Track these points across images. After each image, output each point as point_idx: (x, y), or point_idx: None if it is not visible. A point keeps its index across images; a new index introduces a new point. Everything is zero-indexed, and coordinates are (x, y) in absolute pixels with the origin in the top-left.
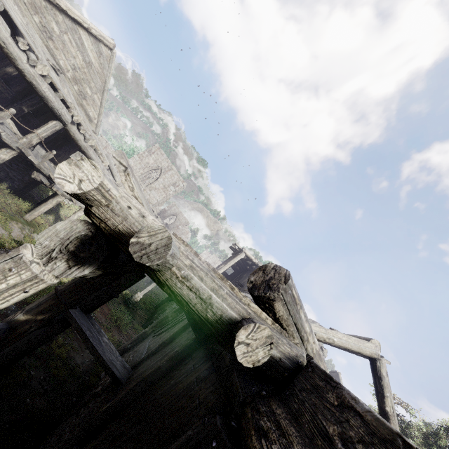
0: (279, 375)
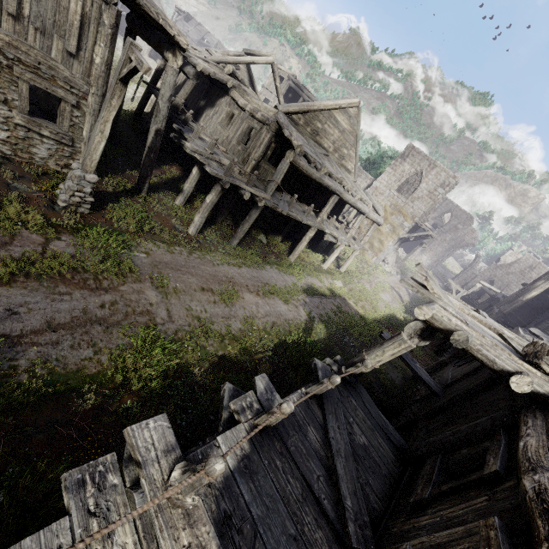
0: (544, 401)
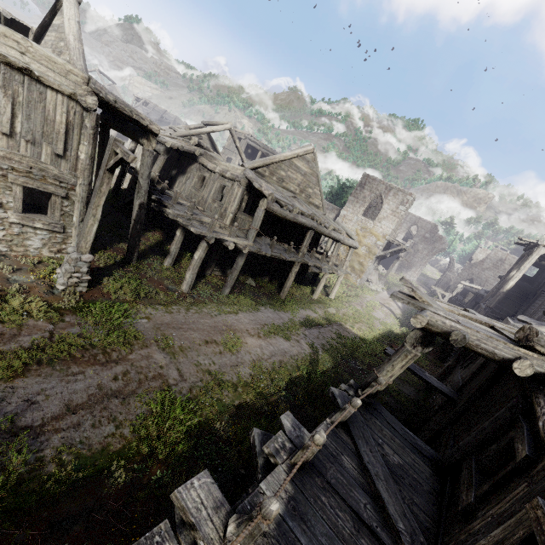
0: None
